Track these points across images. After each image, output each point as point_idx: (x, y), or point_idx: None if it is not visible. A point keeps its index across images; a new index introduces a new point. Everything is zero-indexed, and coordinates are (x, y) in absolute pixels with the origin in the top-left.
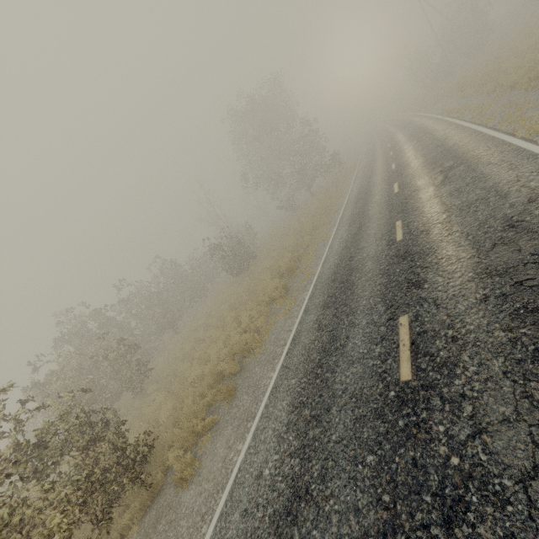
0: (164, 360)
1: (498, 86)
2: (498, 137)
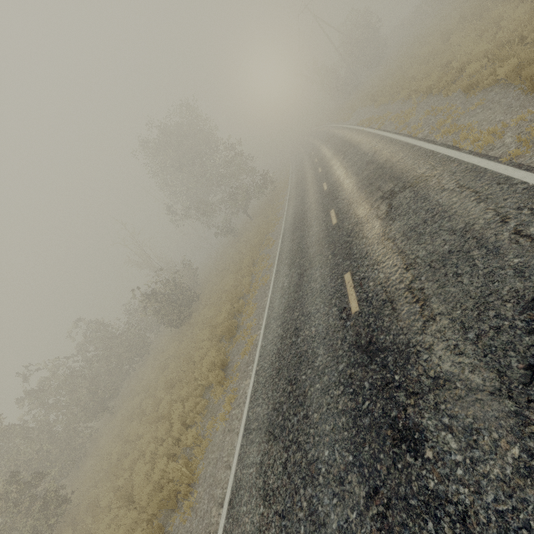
0: (93, 468)
1: (411, 93)
2: (438, 152)
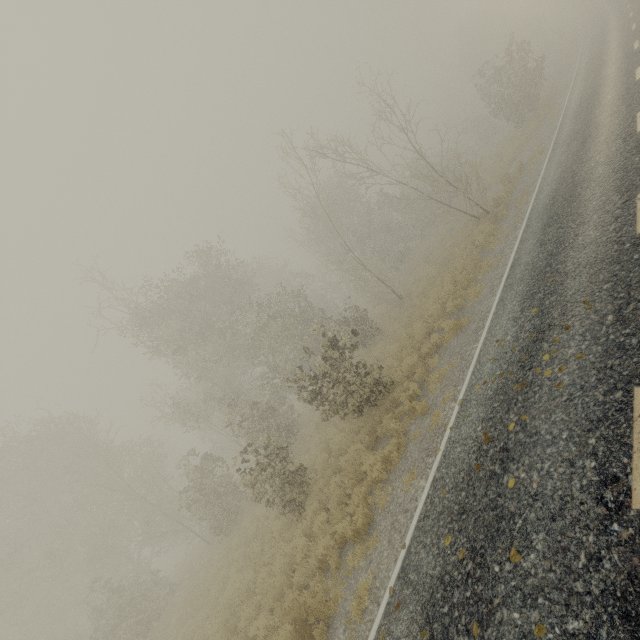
0: None
1: None
2: None
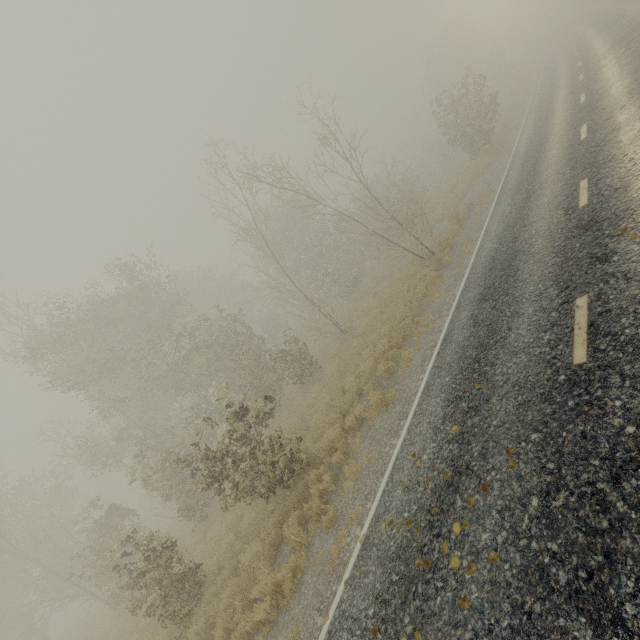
0: None
1: None
2: None
